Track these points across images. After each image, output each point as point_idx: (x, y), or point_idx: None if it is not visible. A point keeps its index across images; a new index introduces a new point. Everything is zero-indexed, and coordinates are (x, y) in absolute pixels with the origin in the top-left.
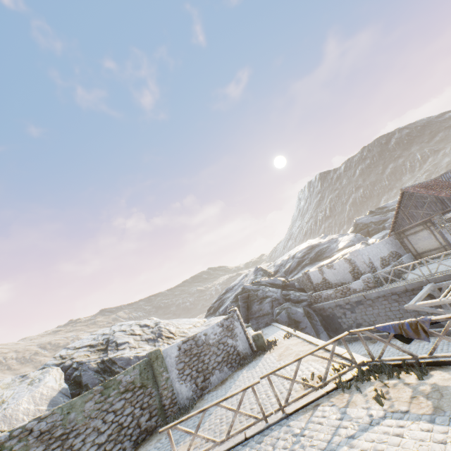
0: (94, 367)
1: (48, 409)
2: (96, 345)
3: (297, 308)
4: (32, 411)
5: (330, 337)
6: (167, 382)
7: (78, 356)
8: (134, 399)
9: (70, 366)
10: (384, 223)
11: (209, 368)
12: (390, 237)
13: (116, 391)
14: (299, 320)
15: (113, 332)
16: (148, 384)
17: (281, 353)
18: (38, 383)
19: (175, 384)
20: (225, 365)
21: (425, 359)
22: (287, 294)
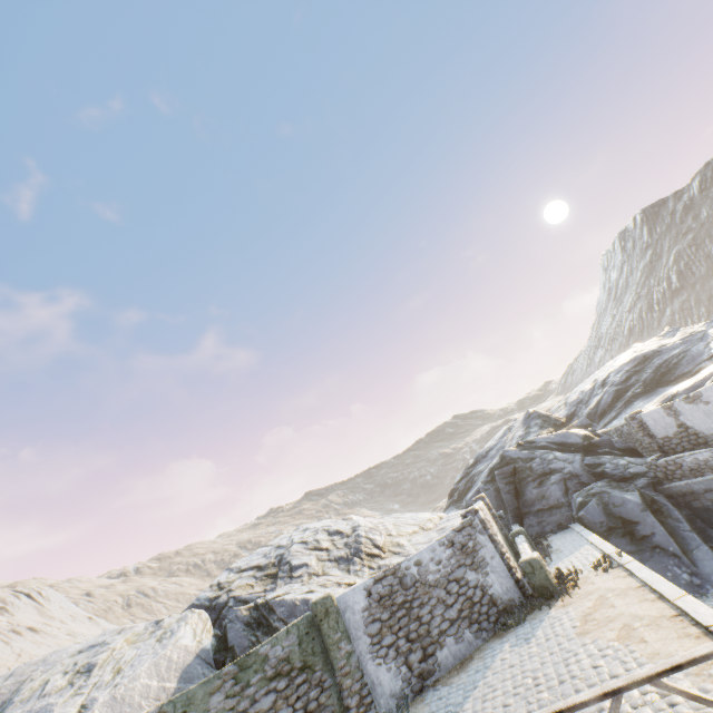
0: (244, 616)
1: (179, 687)
2: (266, 567)
3: (625, 492)
4: (154, 690)
5: None
6: (349, 662)
7: (237, 587)
8: (293, 691)
9: (226, 603)
10: None
11: (432, 634)
12: None
13: (260, 675)
14: (632, 518)
15: (290, 545)
16: (315, 663)
17: (587, 612)
18: (167, 640)
19: (365, 665)
20: (467, 626)
21: None
22: (596, 463)
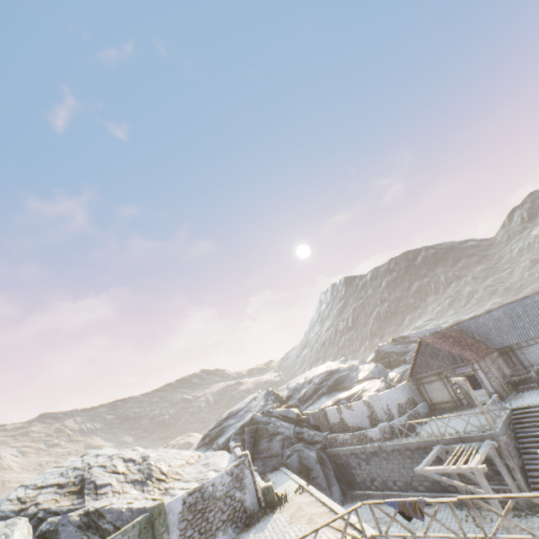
0: (77, 520)
1: None
2: (67, 485)
3: (310, 451)
4: None
5: (342, 490)
6: None
7: (45, 501)
8: None
9: (35, 514)
10: (405, 355)
11: (213, 529)
12: (408, 382)
13: None
14: (311, 466)
15: (89, 467)
16: None
17: (293, 513)
18: None
19: None
20: (230, 525)
21: (421, 538)
22: (300, 431)
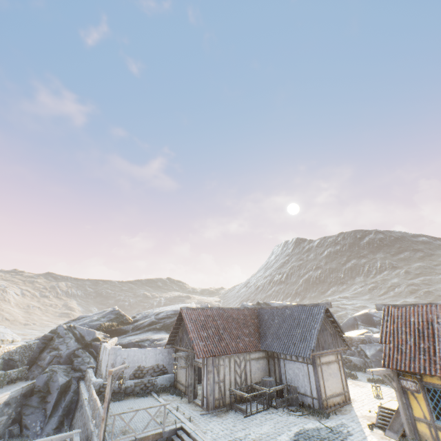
0: None
1: None
2: None
3: (64, 376)
4: None
5: (62, 424)
6: None
7: None
8: None
9: None
10: None
11: None
12: (171, 348)
13: None
14: (51, 390)
15: None
16: None
17: None
18: None
19: None
20: None
21: None
22: (78, 355)
